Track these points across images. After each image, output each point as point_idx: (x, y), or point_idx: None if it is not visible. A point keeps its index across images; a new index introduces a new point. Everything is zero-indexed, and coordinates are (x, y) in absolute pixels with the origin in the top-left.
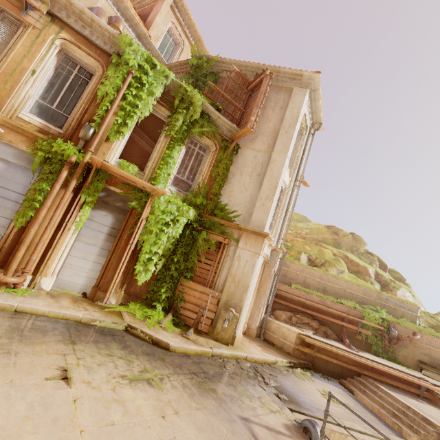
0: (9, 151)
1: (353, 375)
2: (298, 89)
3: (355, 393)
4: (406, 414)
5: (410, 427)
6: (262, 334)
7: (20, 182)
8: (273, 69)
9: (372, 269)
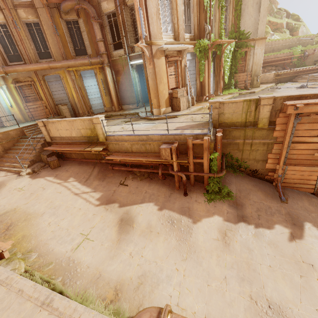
0: (189, 55)
1: (294, 77)
2: None
3: (298, 81)
4: (316, 77)
5: None
6: None
7: (193, 66)
8: None
9: (284, 22)
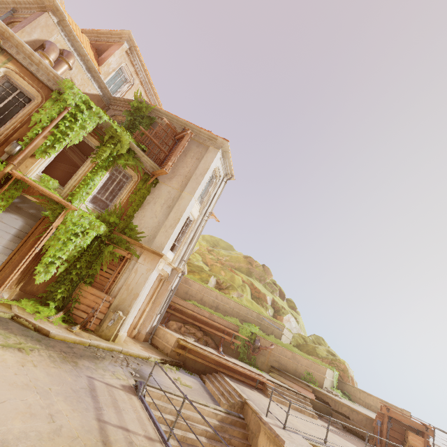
0: None
1: (214, 372)
2: (213, 148)
3: (206, 383)
4: (230, 393)
5: (227, 400)
6: (150, 339)
7: None
8: (196, 128)
9: (270, 296)
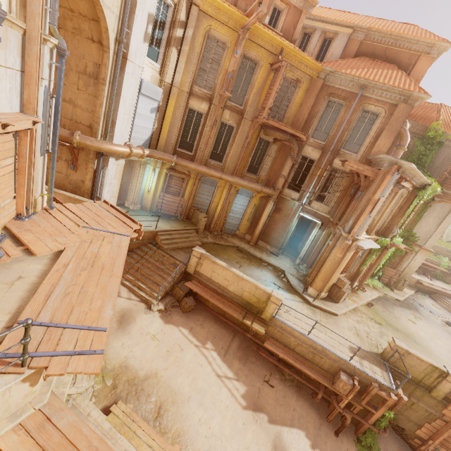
0: None
1: (433, 292)
2: None
3: (437, 301)
4: None
5: None
6: None
7: (362, 253)
8: None
9: None
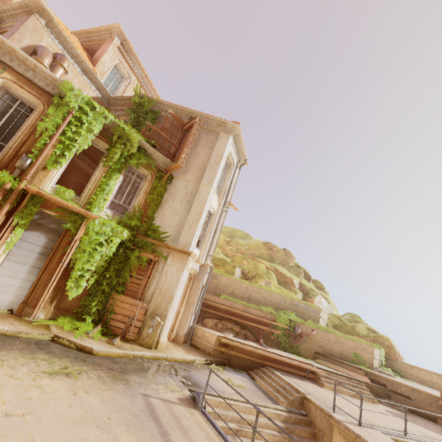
0: None
1: (260, 366)
2: (224, 133)
3: (256, 379)
4: (285, 388)
5: (284, 397)
6: (189, 340)
7: None
8: (204, 115)
9: (297, 280)
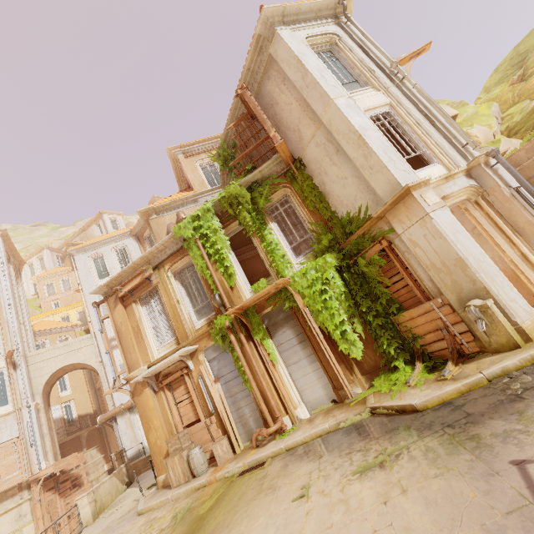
0: (210, 352)
1: None
2: (272, 45)
3: None
4: None
5: None
6: None
7: (230, 362)
8: (244, 76)
9: None
